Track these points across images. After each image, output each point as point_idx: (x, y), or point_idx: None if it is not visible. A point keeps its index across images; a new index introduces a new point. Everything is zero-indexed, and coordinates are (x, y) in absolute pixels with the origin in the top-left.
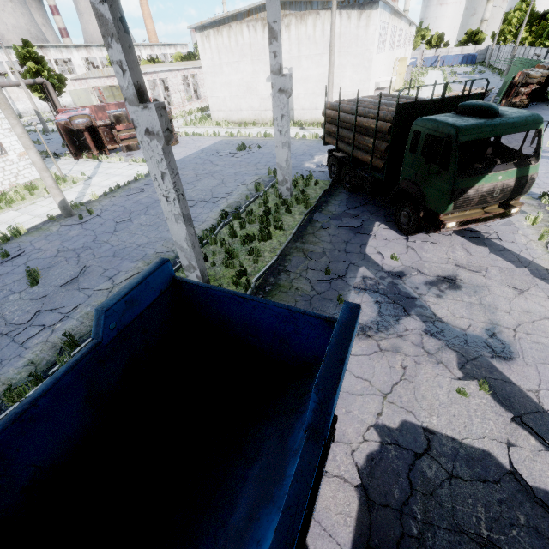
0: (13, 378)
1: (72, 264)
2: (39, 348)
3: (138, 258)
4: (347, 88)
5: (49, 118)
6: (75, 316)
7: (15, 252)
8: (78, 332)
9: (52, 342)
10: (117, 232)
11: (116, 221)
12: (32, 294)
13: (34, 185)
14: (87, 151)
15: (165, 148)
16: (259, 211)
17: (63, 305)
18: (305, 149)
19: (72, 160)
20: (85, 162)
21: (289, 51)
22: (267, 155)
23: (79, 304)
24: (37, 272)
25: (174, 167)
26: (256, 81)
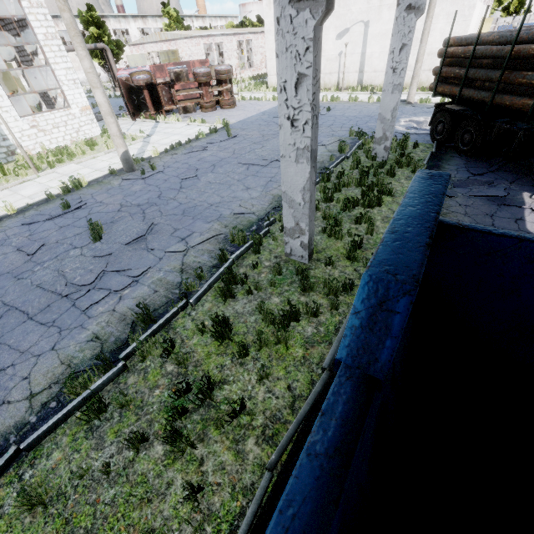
0: (74, 357)
1: (137, 220)
2: (104, 319)
3: (213, 218)
4: (435, 44)
5: (106, 87)
6: (146, 281)
7: (75, 204)
8: (151, 303)
9: (120, 313)
10: (184, 189)
11: (181, 178)
12: (94, 251)
13: (94, 141)
14: (145, 111)
15: (316, 29)
16: (350, 173)
17: (130, 267)
18: None
19: (129, 121)
20: (142, 122)
21: (369, 1)
22: (340, 118)
23: (149, 268)
24: (100, 226)
25: (318, 68)
26: (324, 38)
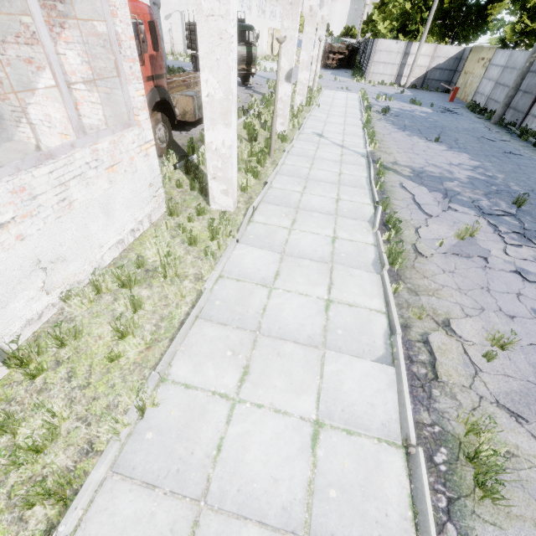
0: None
1: None
2: None
3: None
4: None
5: None
6: None
7: None
8: None
9: None
10: None
11: None
12: None
13: None
14: None
15: None
16: None
17: None
18: (188, 65)
19: None
20: None
21: None
22: None
23: None
24: None
25: None
26: None
